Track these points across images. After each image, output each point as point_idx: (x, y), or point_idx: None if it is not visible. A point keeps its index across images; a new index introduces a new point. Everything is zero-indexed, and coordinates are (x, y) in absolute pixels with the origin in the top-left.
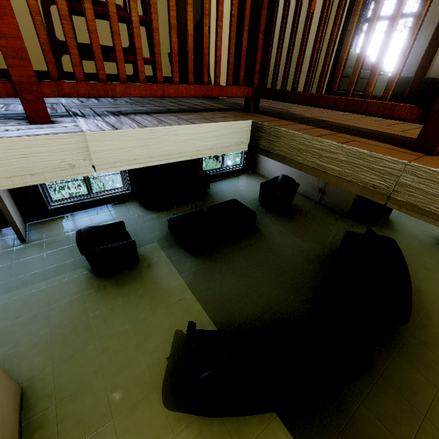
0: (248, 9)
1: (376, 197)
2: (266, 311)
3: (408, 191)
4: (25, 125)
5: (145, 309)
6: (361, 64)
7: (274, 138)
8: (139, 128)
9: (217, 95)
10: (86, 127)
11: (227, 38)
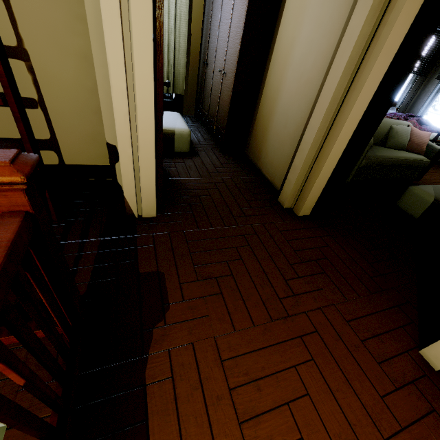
0: None
1: None
2: None
3: None
4: None
5: None
6: None
7: None
8: None
9: None
10: None
11: (149, 162)
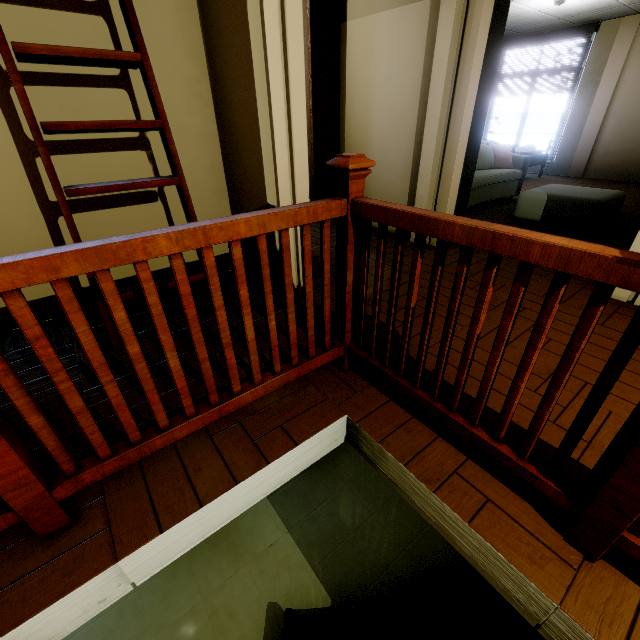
0: (328, 277)
1: (524, 613)
2: (397, 553)
3: (564, 638)
4: (34, 548)
5: (222, 567)
6: (485, 400)
7: (378, 454)
8: (191, 514)
9: (296, 377)
10: (117, 530)
11: None
